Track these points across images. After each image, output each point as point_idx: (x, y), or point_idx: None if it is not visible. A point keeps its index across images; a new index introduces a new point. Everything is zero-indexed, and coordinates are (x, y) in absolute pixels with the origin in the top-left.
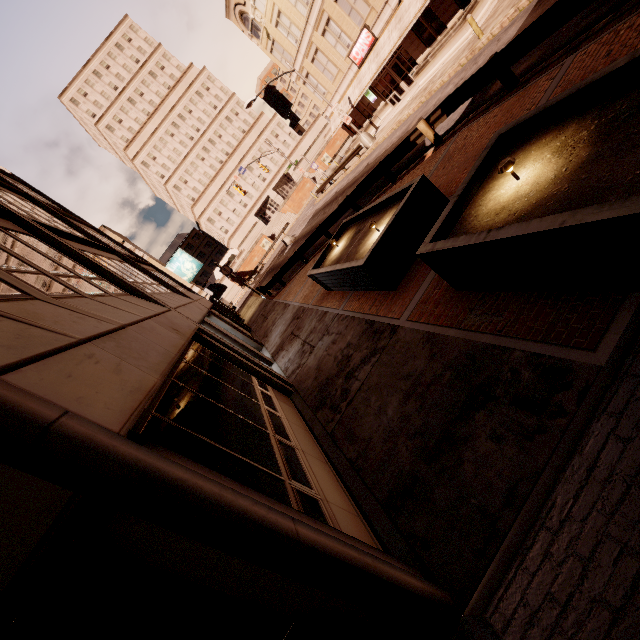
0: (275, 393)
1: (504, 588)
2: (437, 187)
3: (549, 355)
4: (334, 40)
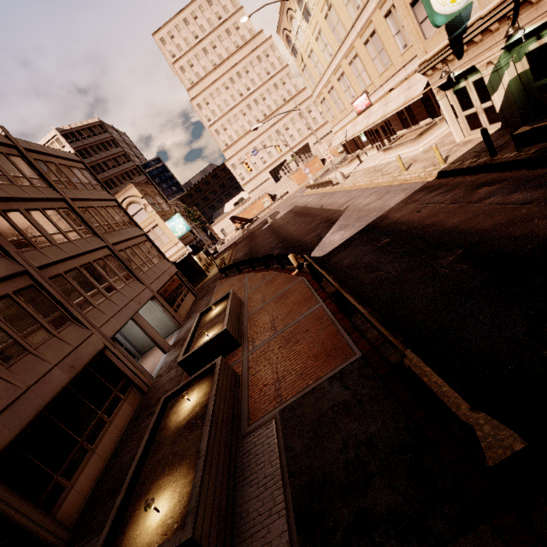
0: (131, 394)
1: None
2: (260, 317)
3: None
4: (345, 87)
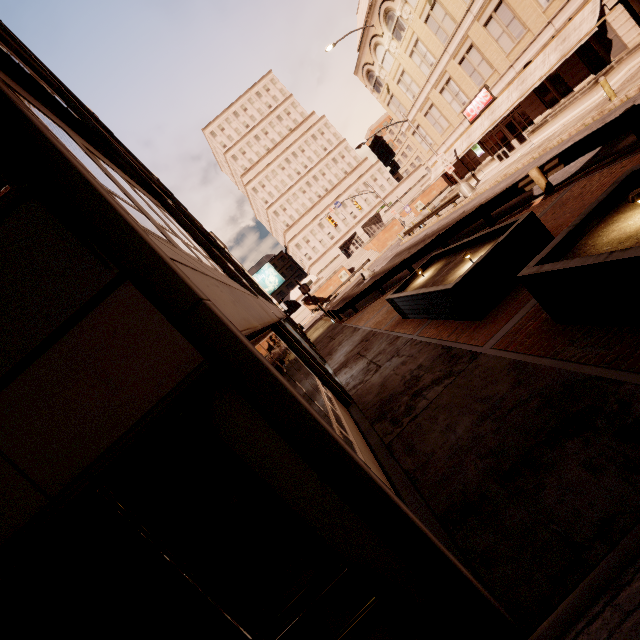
0: (335, 399)
1: (586, 621)
2: None
3: None
4: (451, 97)
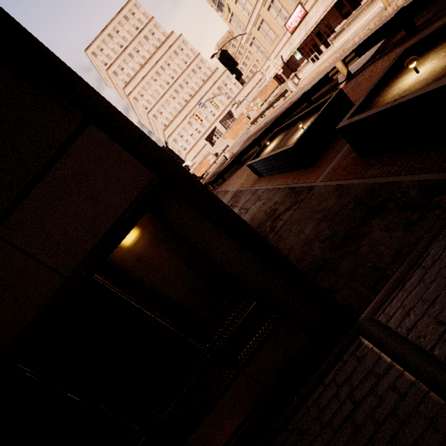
0: None
1: (389, 302)
2: None
3: (431, 179)
4: (276, 13)
